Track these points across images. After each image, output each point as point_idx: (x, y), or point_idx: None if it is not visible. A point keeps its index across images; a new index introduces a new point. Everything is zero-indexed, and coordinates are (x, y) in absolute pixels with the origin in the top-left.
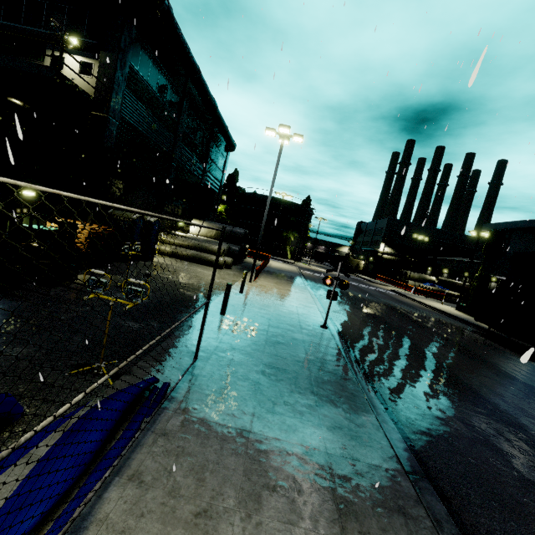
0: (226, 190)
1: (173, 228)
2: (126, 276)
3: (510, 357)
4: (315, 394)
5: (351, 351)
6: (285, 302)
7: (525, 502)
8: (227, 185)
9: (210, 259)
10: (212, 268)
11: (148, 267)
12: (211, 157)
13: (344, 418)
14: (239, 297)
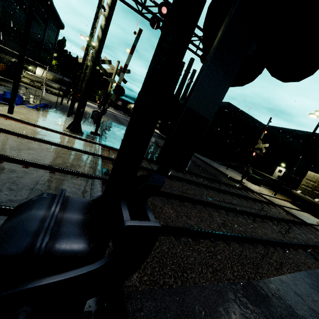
0: (57, 50)
1: (25, 69)
2: (19, 86)
3: (158, 138)
4: (85, 118)
5: (102, 121)
6: (85, 110)
7: (118, 134)
8: (57, 47)
9: (51, 90)
10: (52, 95)
11: (21, 86)
12: (48, 30)
13: (90, 121)
14: (67, 104)
